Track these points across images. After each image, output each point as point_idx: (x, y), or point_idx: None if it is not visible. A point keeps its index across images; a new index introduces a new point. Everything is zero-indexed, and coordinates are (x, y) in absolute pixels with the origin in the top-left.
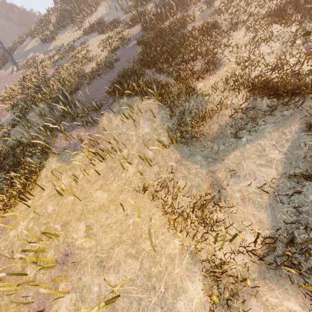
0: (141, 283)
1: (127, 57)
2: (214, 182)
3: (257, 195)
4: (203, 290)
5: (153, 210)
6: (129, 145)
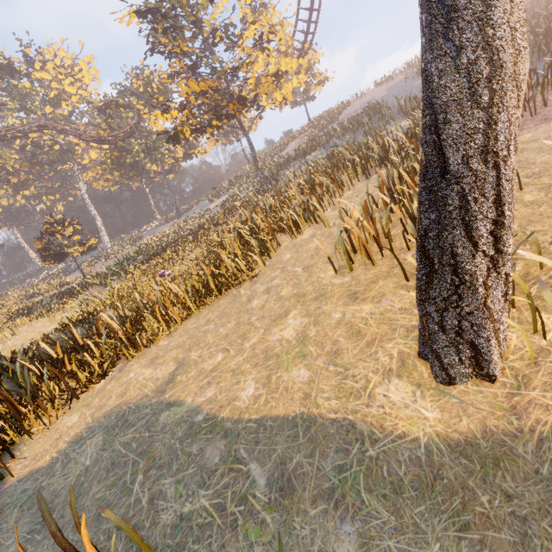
0: None
1: None
2: None
3: None
4: None
5: None
6: None
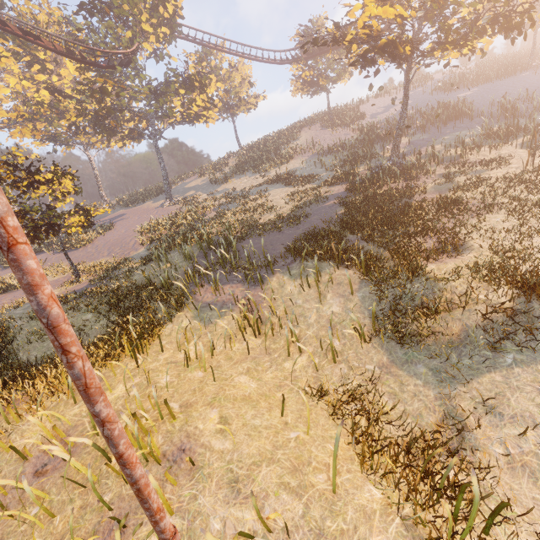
0: None
1: (321, 215)
2: (450, 415)
3: (539, 460)
4: None
5: (332, 432)
6: (303, 323)
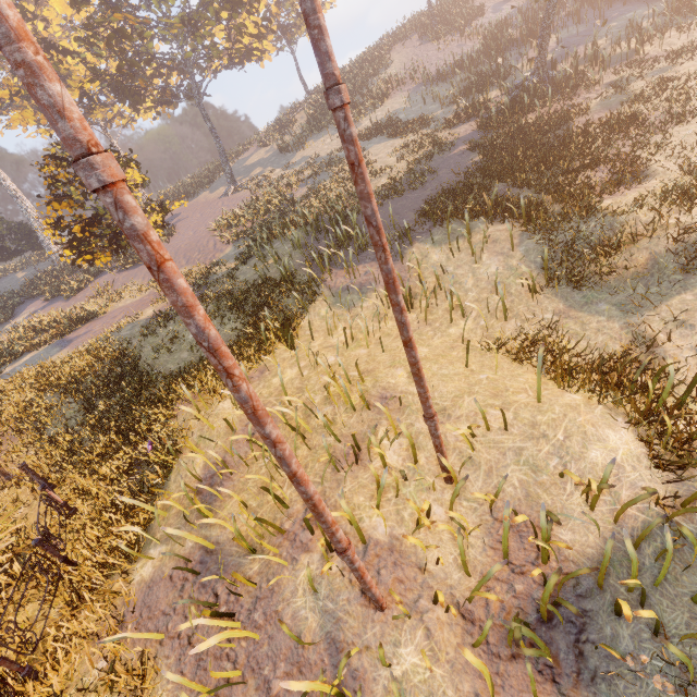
0: (520, 432)
1: (450, 168)
2: (637, 339)
3: None
4: (634, 442)
5: (518, 372)
6: (459, 290)
